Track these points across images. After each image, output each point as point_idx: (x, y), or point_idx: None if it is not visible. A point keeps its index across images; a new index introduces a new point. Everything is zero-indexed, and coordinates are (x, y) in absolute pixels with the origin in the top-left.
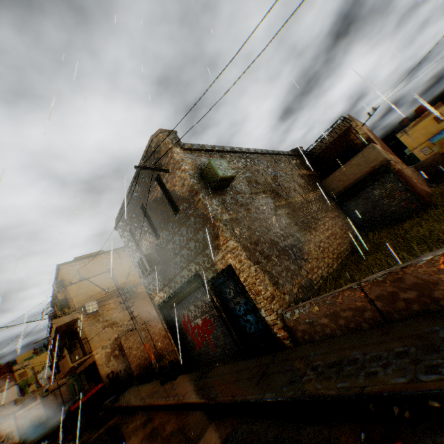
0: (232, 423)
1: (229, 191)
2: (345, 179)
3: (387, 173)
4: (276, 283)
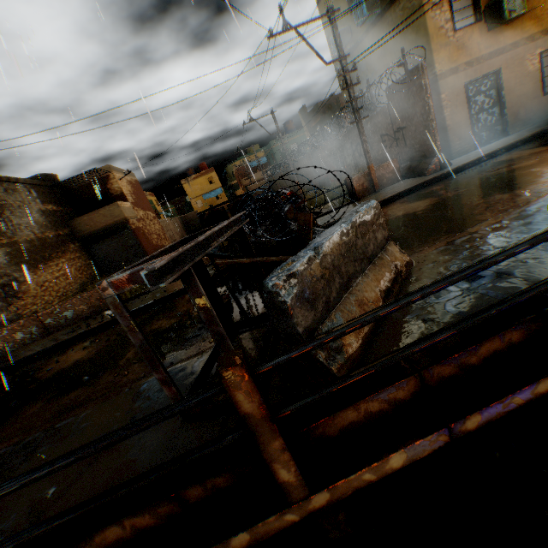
0: None
1: None
2: (93, 224)
3: (127, 229)
4: None
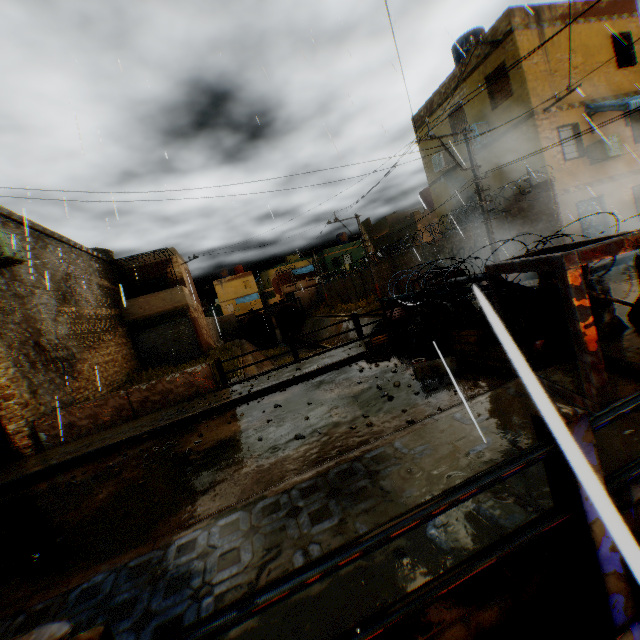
0: None
1: (6, 273)
2: (148, 308)
3: (185, 317)
4: (36, 392)
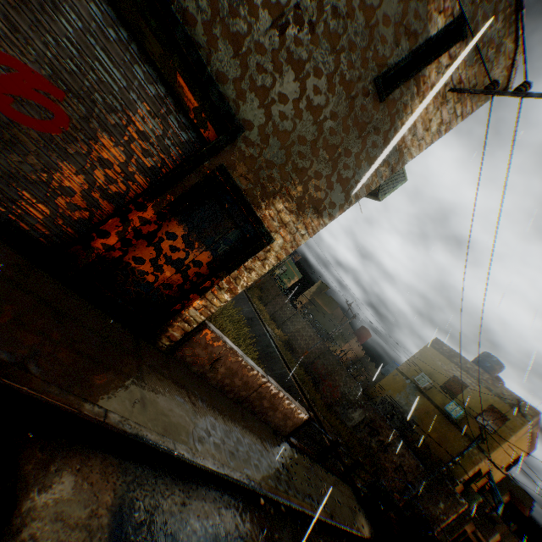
0: (108, 481)
1: None
2: None
3: None
4: None
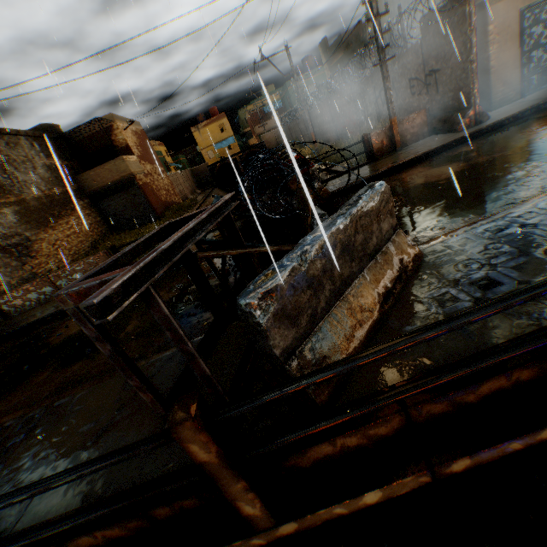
0: None
1: None
2: (100, 180)
3: (134, 185)
4: None
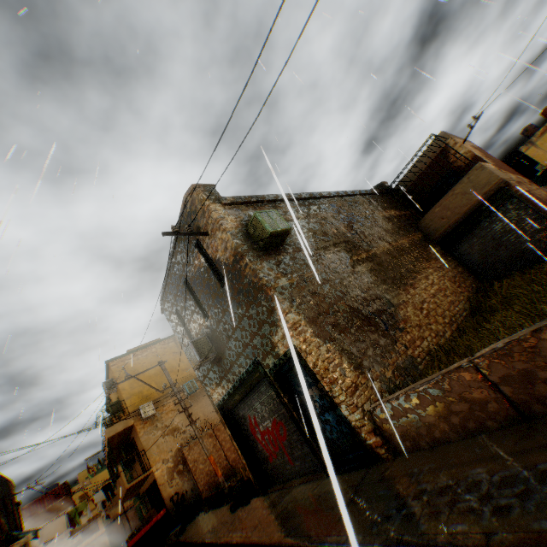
0: None
1: (287, 248)
2: (448, 214)
3: (507, 198)
4: (359, 366)
